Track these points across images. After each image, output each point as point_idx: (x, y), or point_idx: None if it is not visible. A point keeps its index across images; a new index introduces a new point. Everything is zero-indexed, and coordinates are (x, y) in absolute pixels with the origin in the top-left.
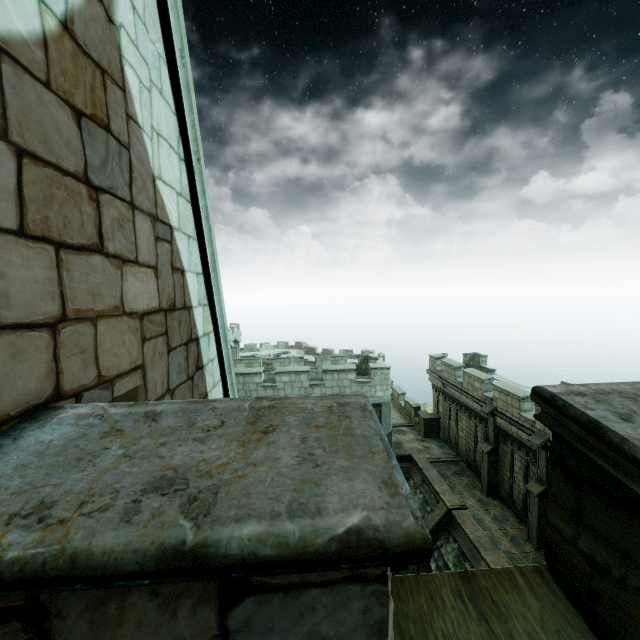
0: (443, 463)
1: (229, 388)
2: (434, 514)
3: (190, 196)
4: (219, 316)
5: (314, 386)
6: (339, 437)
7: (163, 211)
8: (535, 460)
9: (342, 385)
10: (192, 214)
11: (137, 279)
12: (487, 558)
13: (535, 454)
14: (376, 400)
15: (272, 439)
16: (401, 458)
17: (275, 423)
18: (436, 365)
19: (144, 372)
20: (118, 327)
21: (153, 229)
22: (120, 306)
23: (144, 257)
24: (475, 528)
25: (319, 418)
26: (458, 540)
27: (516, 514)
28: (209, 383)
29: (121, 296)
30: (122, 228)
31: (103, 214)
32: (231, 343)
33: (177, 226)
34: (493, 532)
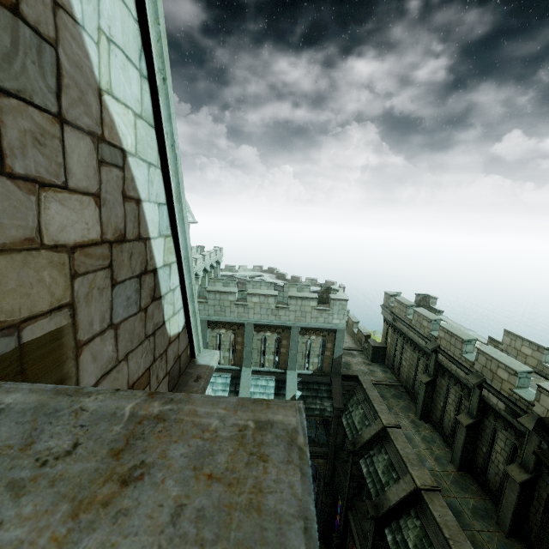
0: (384, 386)
1: (191, 315)
2: (371, 428)
3: (154, 120)
4: (183, 247)
5: (279, 309)
6: (236, 514)
7: (112, 132)
8: (469, 396)
9: (304, 310)
10: (156, 140)
11: (66, 207)
12: (413, 472)
13: (469, 391)
14: (332, 326)
15: (127, 503)
16: (348, 377)
17: (149, 459)
18: (390, 301)
19: (74, 310)
20: (32, 263)
21: (96, 151)
22: (36, 238)
23: (78, 182)
24: (405, 445)
25: (219, 455)
26: (389, 453)
27: (443, 438)
28: (168, 312)
29: (38, 226)
30: (41, 145)
31: (5, 123)
32: (213, 263)
33: (133, 151)
34: (421, 450)
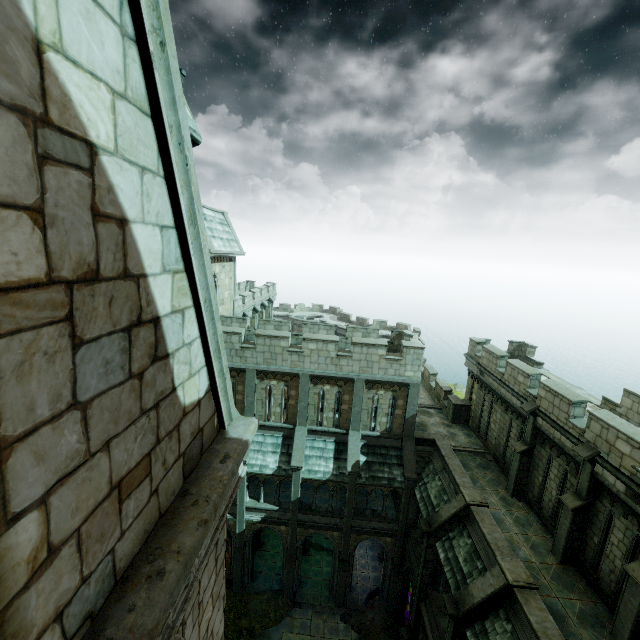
0: (468, 453)
1: (217, 375)
2: (451, 505)
3: (149, 105)
4: (202, 287)
5: (341, 357)
6: None
7: (67, 113)
8: (576, 471)
9: (370, 360)
10: (154, 135)
11: None
12: (503, 564)
13: (577, 465)
14: (405, 380)
15: None
16: (423, 441)
17: None
18: (476, 350)
19: None
20: None
21: (32, 140)
22: None
23: None
24: (494, 529)
25: None
26: (473, 536)
27: (542, 521)
28: (180, 374)
29: None
30: None
31: None
32: (265, 302)
33: (110, 147)
34: (513, 535)
